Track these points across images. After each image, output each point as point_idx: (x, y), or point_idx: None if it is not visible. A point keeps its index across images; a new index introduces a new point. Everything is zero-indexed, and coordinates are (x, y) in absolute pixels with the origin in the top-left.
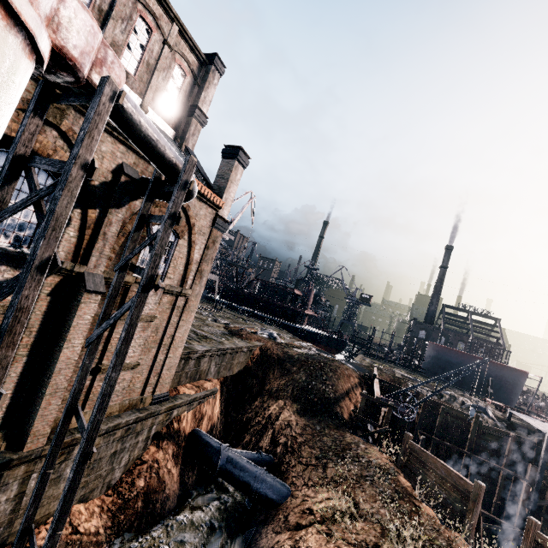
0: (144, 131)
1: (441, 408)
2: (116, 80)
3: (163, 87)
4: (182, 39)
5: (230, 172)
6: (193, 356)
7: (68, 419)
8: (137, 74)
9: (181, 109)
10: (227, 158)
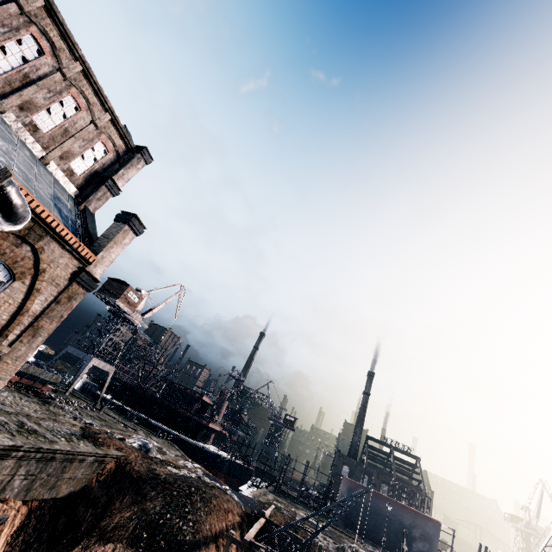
0: None
1: None
2: None
3: (78, 153)
4: (113, 126)
5: (117, 233)
6: None
7: None
8: (49, 133)
9: (94, 176)
10: (119, 222)
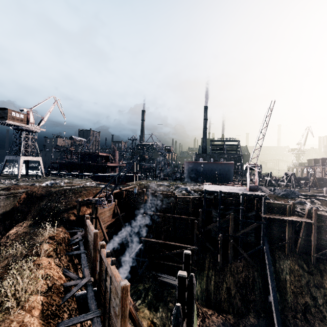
0: None
1: (155, 195)
2: None
3: None
4: None
5: None
6: None
7: None
8: None
9: None
10: None
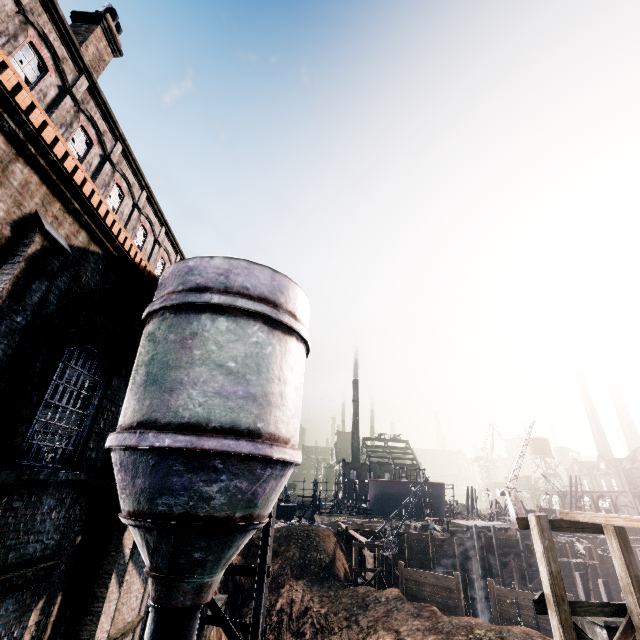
0: None
1: (406, 537)
2: None
3: None
4: None
5: None
6: None
7: (202, 632)
8: None
9: None
10: None
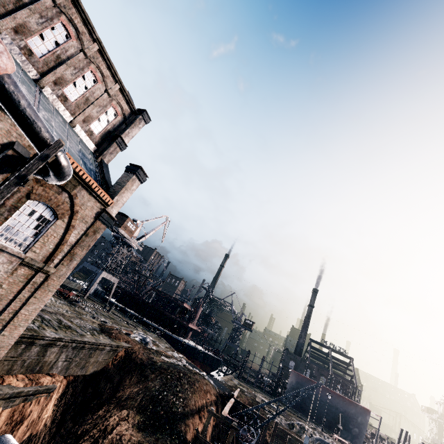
0: (21, 110)
1: (287, 438)
2: (2, 66)
3: (96, 117)
4: (121, 94)
5: (127, 182)
6: (39, 342)
7: None
8: (75, 102)
9: (107, 134)
10: (128, 172)
